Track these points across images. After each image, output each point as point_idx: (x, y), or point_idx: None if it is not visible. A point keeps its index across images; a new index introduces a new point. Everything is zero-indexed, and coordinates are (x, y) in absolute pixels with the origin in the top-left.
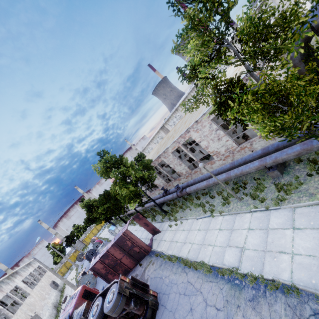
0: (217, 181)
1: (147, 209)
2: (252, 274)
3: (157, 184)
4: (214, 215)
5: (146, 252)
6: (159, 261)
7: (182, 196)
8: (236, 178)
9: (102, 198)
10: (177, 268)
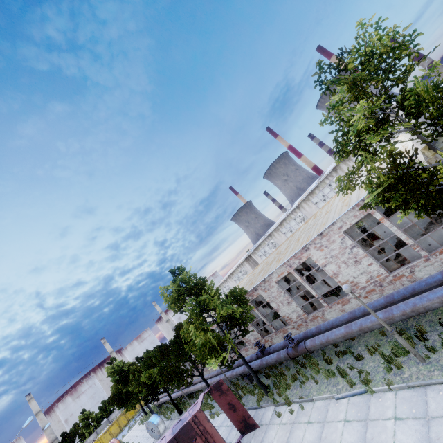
0: (366, 326)
1: (228, 380)
2: None
3: (244, 337)
4: (373, 390)
5: None
6: None
7: (296, 355)
8: (403, 319)
9: (151, 354)
10: None
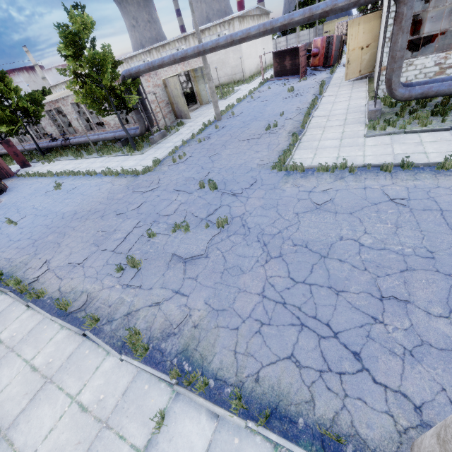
0: (92, 139)
1: (24, 148)
2: (70, 171)
3: (49, 131)
4: (78, 158)
5: (7, 175)
6: (19, 179)
7: (66, 145)
8: (103, 141)
9: None
10: (32, 179)
